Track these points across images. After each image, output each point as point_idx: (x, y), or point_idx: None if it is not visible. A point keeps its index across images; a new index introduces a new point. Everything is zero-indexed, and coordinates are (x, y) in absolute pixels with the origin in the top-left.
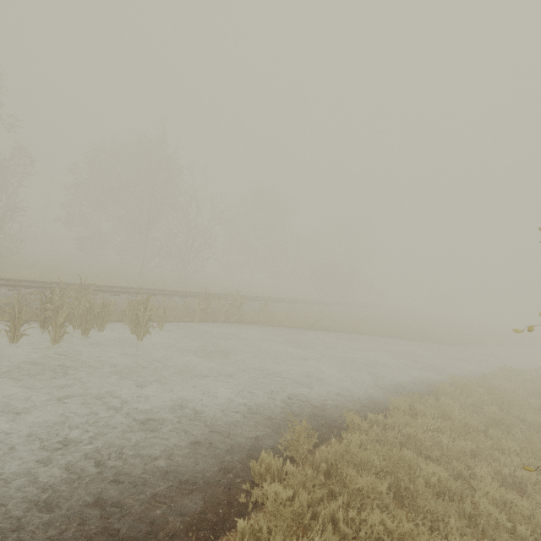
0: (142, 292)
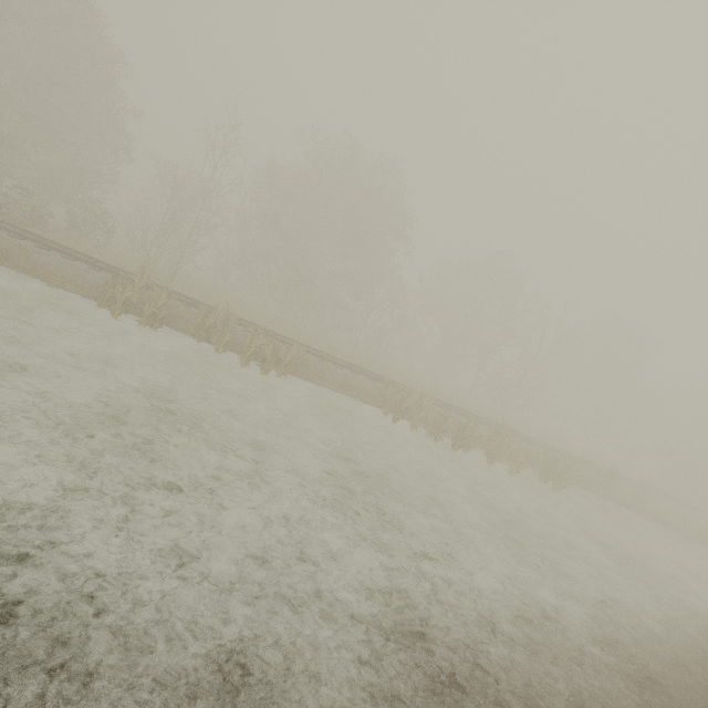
0: (547, 446)
